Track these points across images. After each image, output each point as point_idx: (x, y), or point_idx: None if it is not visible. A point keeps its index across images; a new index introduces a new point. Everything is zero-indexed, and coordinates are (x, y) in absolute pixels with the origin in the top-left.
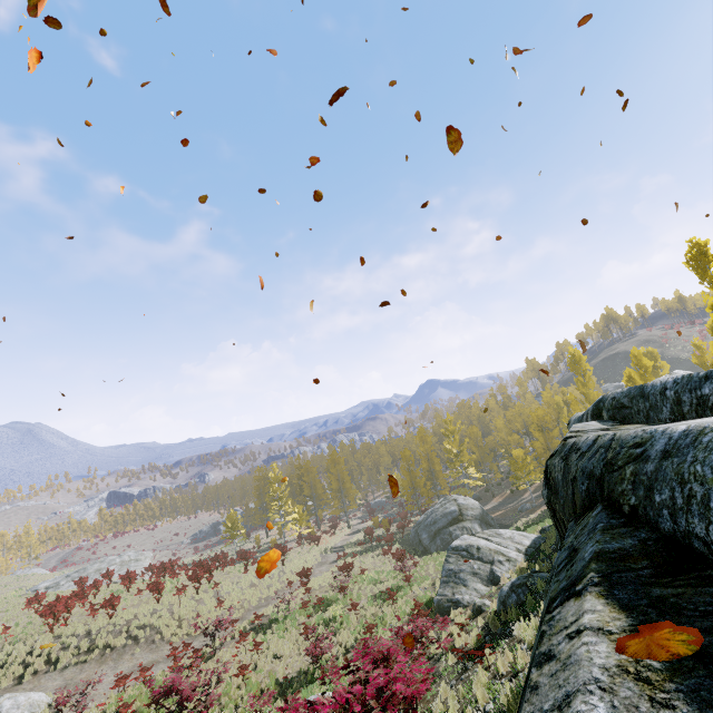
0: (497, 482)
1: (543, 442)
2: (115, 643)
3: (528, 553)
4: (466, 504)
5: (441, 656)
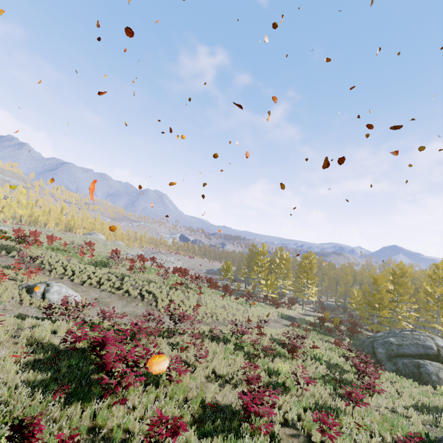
0: None
1: None
2: (131, 292)
3: None
4: None
5: None
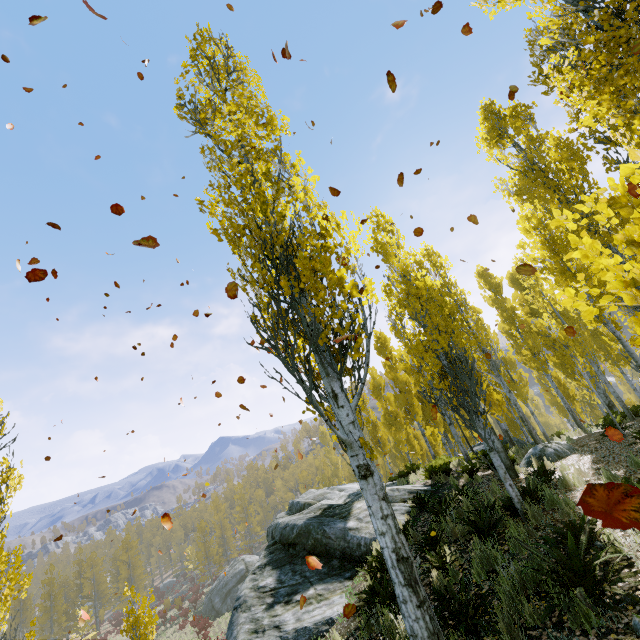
0: None
1: None
2: None
3: None
4: (251, 560)
5: None
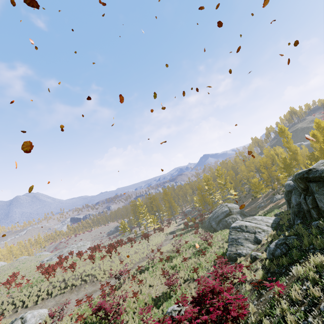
0: (244, 196)
1: (267, 174)
2: (76, 283)
3: (273, 226)
4: (232, 206)
5: (242, 286)
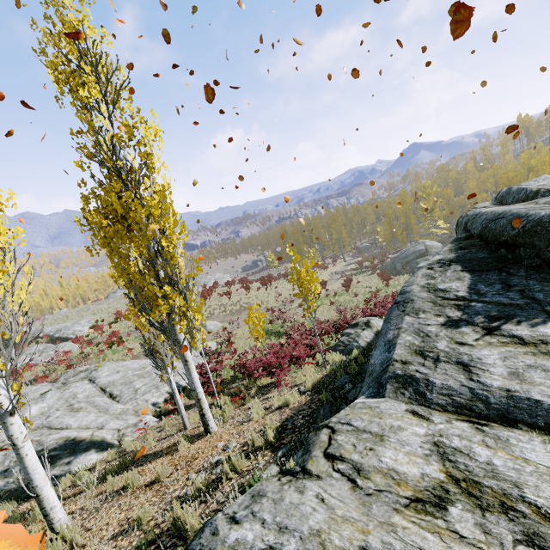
0: None
1: None
2: (235, 308)
3: None
4: (431, 245)
5: None
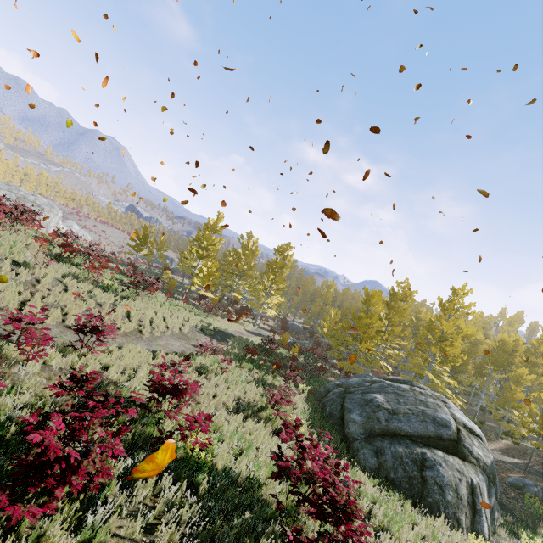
0: None
1: None
2: None
3: None
4: (470, 426)
5: None
